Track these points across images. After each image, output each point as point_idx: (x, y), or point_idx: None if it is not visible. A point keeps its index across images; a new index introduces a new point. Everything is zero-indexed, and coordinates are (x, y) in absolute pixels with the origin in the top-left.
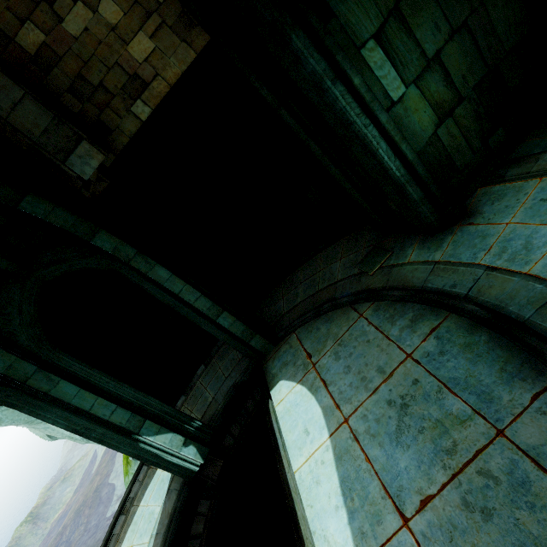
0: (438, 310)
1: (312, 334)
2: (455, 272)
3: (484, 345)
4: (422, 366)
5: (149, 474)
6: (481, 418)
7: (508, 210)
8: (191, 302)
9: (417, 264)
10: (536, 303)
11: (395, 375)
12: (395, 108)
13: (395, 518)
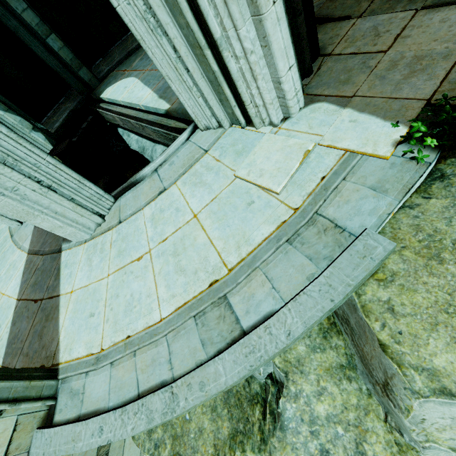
0: None
1: (126, 63)
2: None
3: None
4: None
5: None
6: None
7: None
8: (19, 12)
9: None
10: None
11: None
12: None
13: None
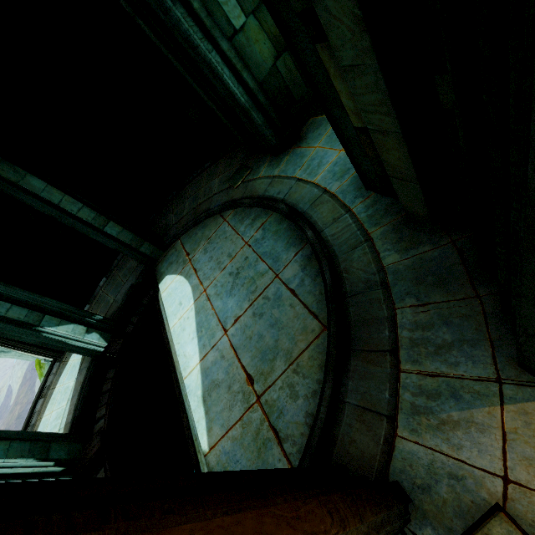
0: (268, 211)
1: (191, 238)
2: (282, 183)
3: (283, 230)
4: (252, 248)
5: (62, 366)
6: (271, 271)
7: (319, 137)
8: (74, 213)
9: (264, 178)
10: (311, 201)
11: (236, 257)
12: (238, 37)
13: (221, 332)
